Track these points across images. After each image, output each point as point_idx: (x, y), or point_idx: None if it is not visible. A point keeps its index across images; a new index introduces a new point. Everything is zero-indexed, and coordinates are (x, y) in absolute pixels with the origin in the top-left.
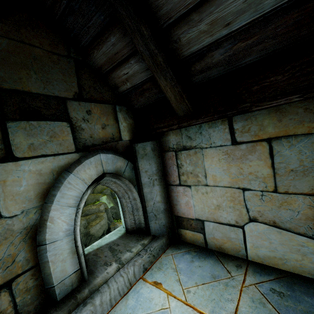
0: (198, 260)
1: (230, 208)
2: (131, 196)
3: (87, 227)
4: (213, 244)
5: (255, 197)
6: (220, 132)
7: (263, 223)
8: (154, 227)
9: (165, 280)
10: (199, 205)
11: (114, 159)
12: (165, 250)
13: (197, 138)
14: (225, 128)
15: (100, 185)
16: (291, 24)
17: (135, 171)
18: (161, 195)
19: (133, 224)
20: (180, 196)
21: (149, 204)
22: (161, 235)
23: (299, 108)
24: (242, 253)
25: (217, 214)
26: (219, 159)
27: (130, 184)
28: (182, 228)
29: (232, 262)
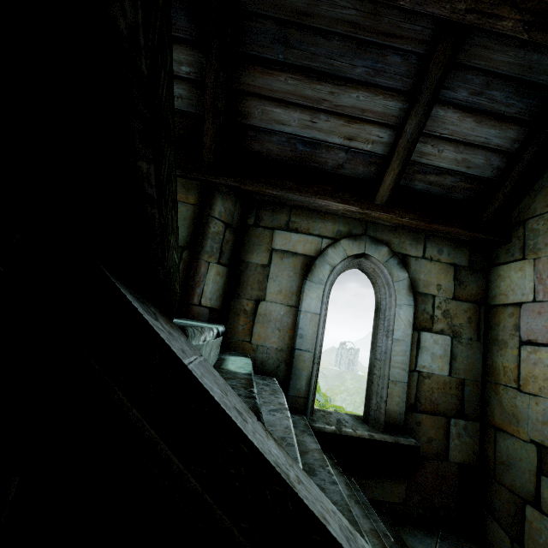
0: None
1: None
2: None
3: None
4: None
5: None
6: None
7: None
8: None
9: None
10: None
11: None
12: None
13: None
14: None
15: None
16: (186, 125)
17: None
18: None
19: None
20: None
21: None
22: None
23: (180, 182)
24: None
25: None
26: None
27: None
28: None
29: None
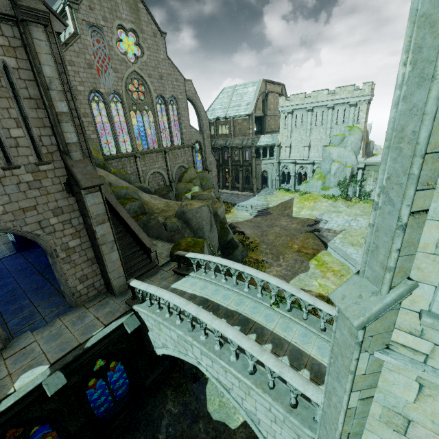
0: None
1: None
2: None
3: (214, 209)
4: None
5: None
6: None
7: None
8: None
9: None
10: None
11: None
12: None
13: None
14: None
15: (188, 173)
16: None
17: None
18: None
19: None
20: None
21: None
22: None
23: None
24: None
25: None
26: None
27: None
28: None
29: None
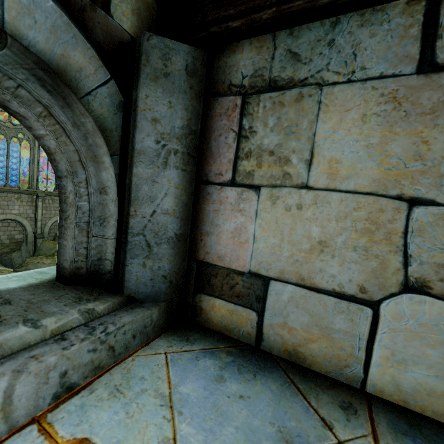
0: (238, 378)
1: (354, 252)
2: (94, 179)
3: None
4: (277, 341)
5: (442, 225)
6: (390, 36)
7: (442, 300)
8: (138, 275)
9: (123, 437)
10: (270, 238)
11: (61, 28)
12: (151, 339)
13: (316, 57)
14: (413, 24)
15: None
16: None
17: (124, 119)
18: (179, 197)
19: (82, 259)
20: (224, 212)
21: (140, 210)
22: (151, 299)
23: None
24: (351, 373)
25: (313, 264)
26: (365, 114)
27: (98, 135)
28: (208, 293)
29: (327, 393)
